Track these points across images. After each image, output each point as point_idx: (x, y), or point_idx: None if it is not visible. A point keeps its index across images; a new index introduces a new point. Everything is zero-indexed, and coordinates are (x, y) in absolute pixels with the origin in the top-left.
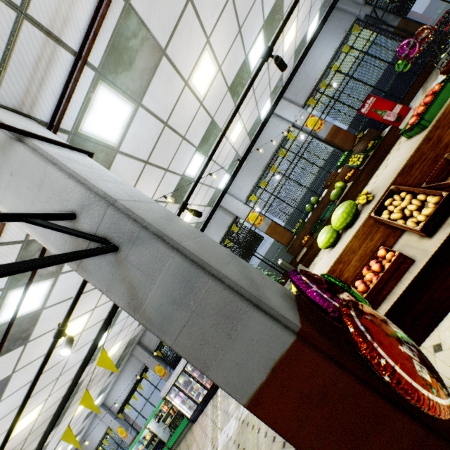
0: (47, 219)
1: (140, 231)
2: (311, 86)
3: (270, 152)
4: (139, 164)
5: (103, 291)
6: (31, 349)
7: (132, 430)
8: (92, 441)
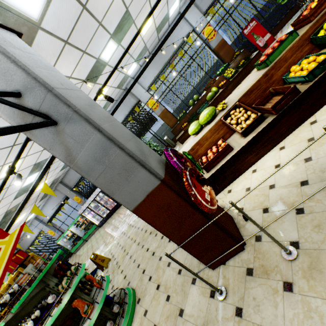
0: (1, 96)
1: (73, 114)
2: None
3: (172, 51)
4: (59, 43)
5: (47, 149)
6: None
7: (58, 231)
8: (30, 237)
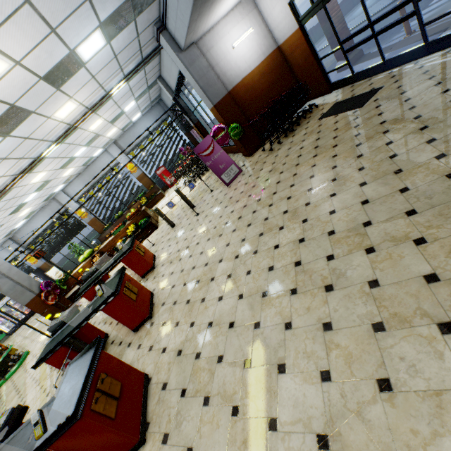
0: None
1: (3, 276)
2: (135, 143)
3: (101, 174)
4: None
5: None
6: None
7: None
8: None
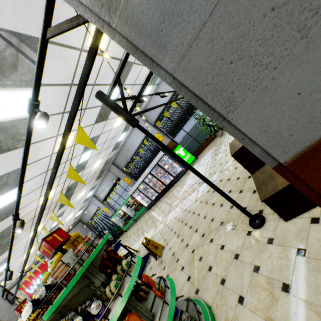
0: None
1: None
2: None
3: None
4: None
5: None
6: (34, 150)
7: (112, 210)
8: (90, 212)
